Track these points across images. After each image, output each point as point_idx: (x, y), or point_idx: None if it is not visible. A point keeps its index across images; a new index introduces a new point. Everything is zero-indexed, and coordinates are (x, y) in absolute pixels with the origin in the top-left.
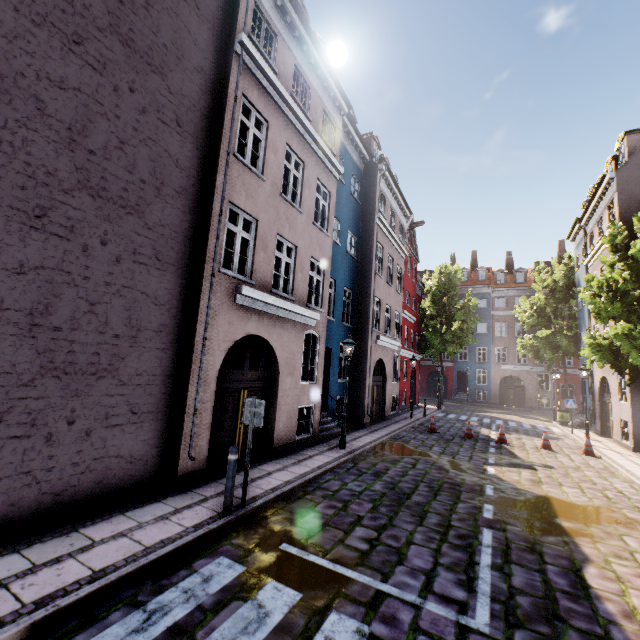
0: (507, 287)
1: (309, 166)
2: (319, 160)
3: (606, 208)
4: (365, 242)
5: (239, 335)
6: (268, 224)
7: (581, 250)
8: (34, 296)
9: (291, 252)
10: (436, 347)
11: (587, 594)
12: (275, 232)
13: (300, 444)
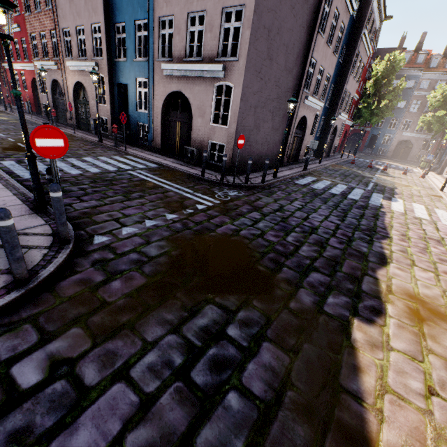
0: (436, 71)
1: (341, 15)
2: (346, 7)
3: None
4: (350, 51)
5: (301, 116)
6: (319, 62)
7: None
8: (274, 108)
9: (321, 72)
10: (365, 118)
11: (393, 191)
12: (320, 65)
13: (303, 160)
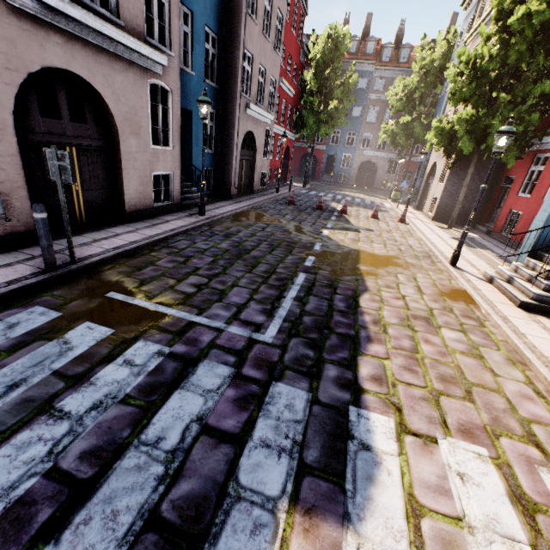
0: (390, 66)
1: None
2: None
3: None
4: None
5: (34, 64)
6: None
7: (468, 22)
8: None
9: None
10: (311, 127)
11: (355, 312)
12: None
13: (160, 211)
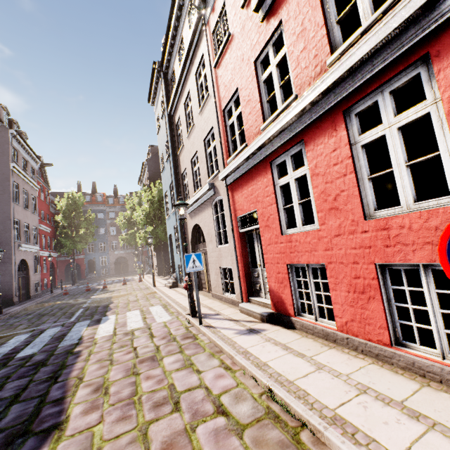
0: (115, 206)
1: None
2: None
3: (146, 175)
4: (3, 182)
5: None
6: None
7: None
8: None
9: None
10: (69, 246)
11: (107, 307)
12: None
13: None
